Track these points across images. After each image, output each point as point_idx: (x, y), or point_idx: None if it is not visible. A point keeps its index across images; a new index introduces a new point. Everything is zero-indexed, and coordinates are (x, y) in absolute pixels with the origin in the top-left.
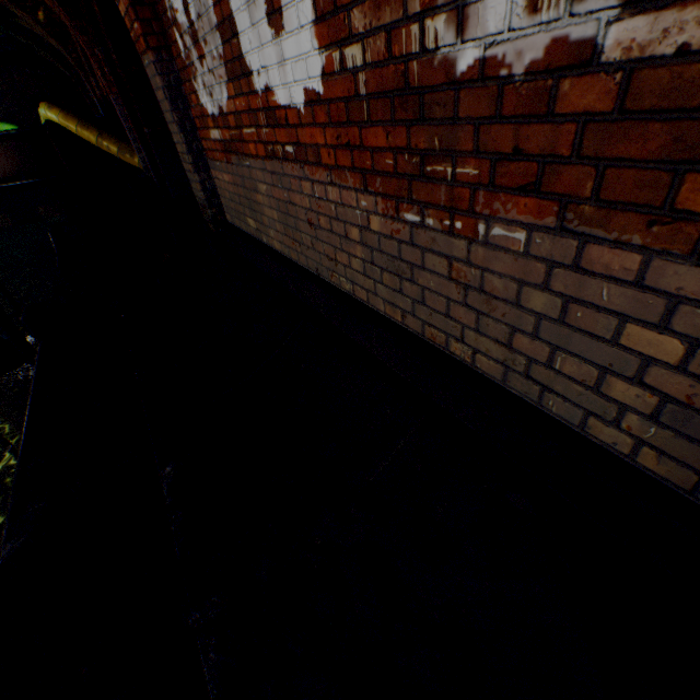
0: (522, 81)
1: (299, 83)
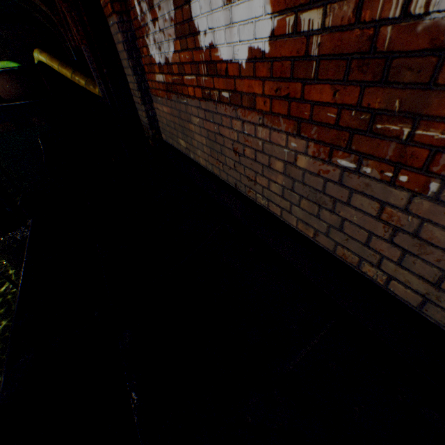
0: None
1: (244, 42)
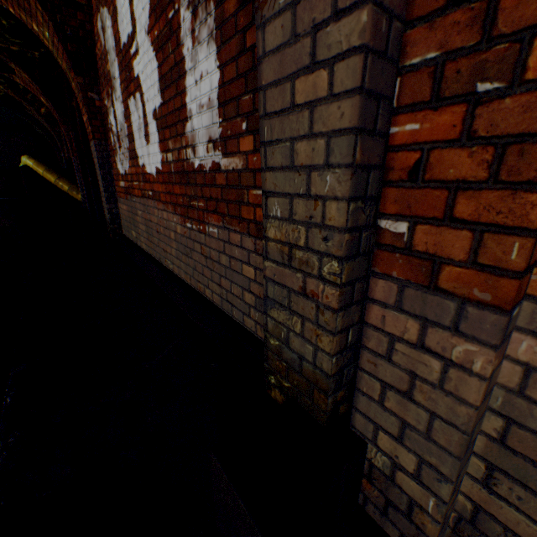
0: (209, 173)
1: (154, 164)
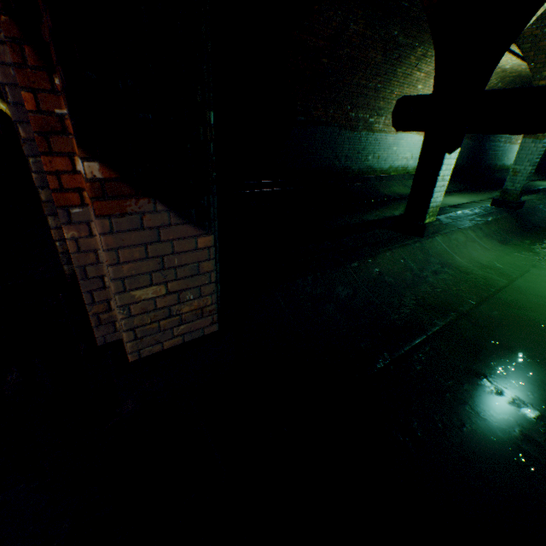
0: None
1: None
